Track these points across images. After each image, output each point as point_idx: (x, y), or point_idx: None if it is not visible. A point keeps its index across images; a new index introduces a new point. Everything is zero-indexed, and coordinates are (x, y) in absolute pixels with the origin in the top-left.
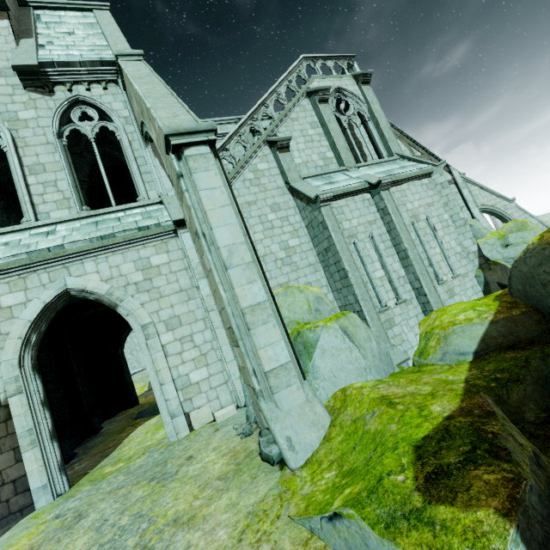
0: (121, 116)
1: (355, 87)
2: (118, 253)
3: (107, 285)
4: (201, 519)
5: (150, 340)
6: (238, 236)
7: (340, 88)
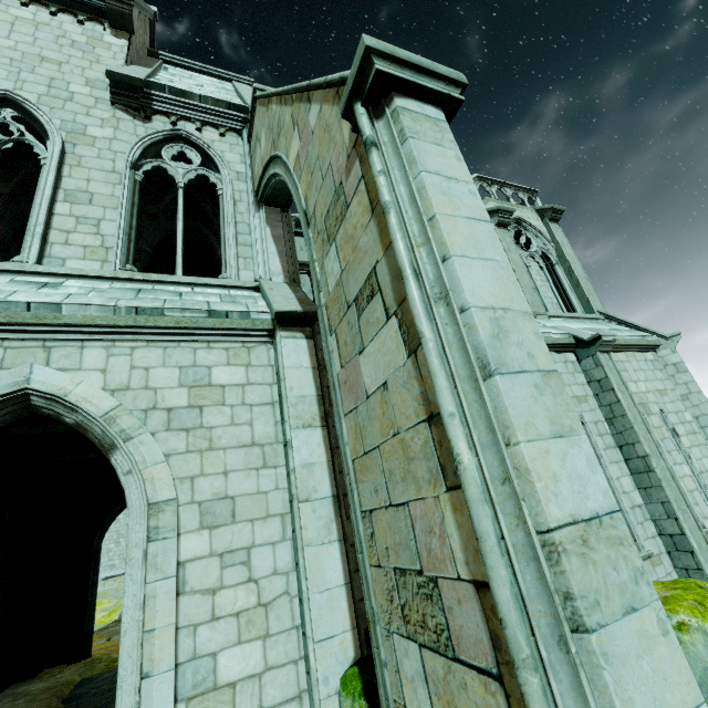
0: (233, 169)
1: (539, 222)
2: (157, 345)
3: (112, 400)
4: None
5: (157, 544)
6: (514, 295)
7: (521, 220)
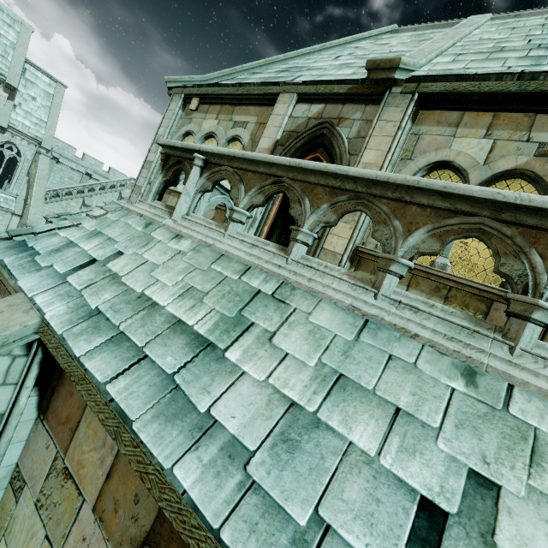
0: (27, 158)
1: None
2: None
3: None
4: None
5: None
6: None
7: None
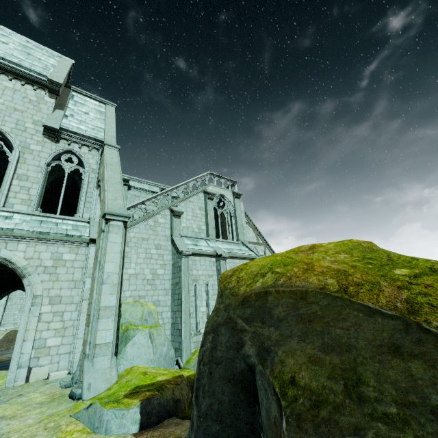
0: (91, 167)
1: (231, 197)
2: (45, 244)
3: (26, 262)
4: (20, 416)
5: (34, 307)
6: (116, 269)
7: (223, 195)
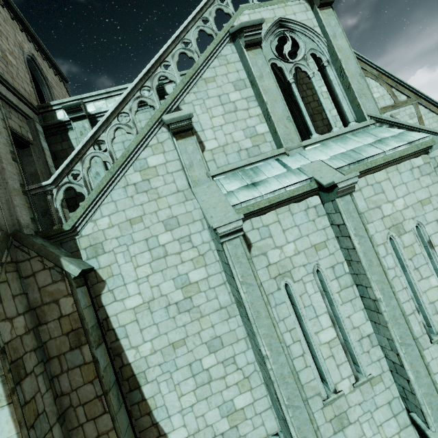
0: None
1: (308, 14)
2: None
3: None
4: None
5: None
6: None
7: (284, 20)
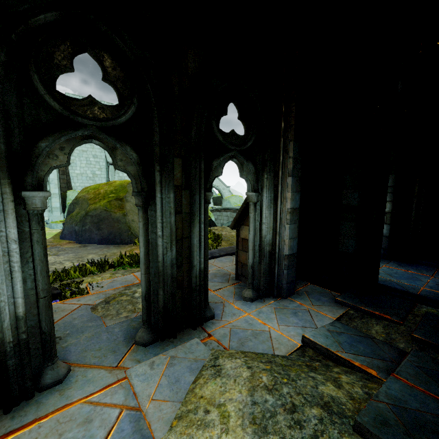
0: None
1: None
2: None
3: None
4: None
5: None
6: (56, 177)
7: None
